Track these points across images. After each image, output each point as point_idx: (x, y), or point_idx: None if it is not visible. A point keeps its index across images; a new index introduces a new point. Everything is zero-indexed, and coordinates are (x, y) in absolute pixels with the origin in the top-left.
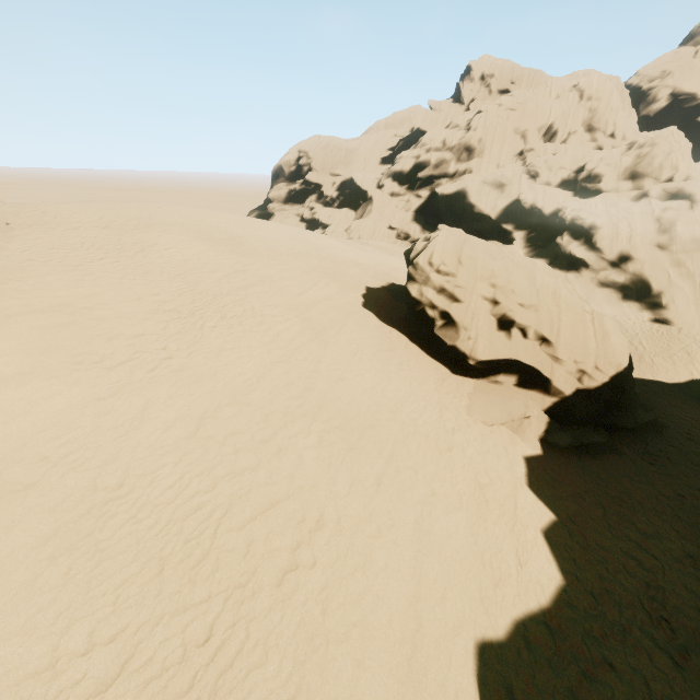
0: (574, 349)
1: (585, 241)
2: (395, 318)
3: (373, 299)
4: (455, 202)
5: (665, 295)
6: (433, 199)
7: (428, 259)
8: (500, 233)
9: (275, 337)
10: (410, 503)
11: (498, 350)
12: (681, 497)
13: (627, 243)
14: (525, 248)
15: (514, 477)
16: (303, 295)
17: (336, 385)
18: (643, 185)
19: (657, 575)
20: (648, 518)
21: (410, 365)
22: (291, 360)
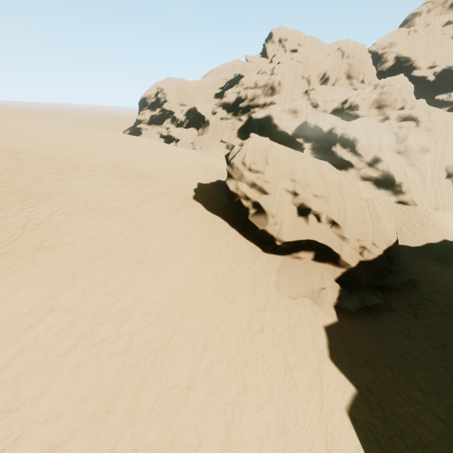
0: (357, 230)
1: (351, 149)
2: (219, 207)
3: (202, 192)
4: (265, 124)
5: (404, 185)
6: (250, 122)
7: (241, 160)
8: (295, 144)
9: (102, 231)
10: (221, 407)
11: (298, 233)
12: (443, 346)
13: (377, 150)
14: (312, 155)
15: (318, 350)
16: (140, 191)
17: (157, 275)
18: (385, 112)
19: (447, 442)
20: (425, 374)
21: (229, 248)
22: (114, 253)
